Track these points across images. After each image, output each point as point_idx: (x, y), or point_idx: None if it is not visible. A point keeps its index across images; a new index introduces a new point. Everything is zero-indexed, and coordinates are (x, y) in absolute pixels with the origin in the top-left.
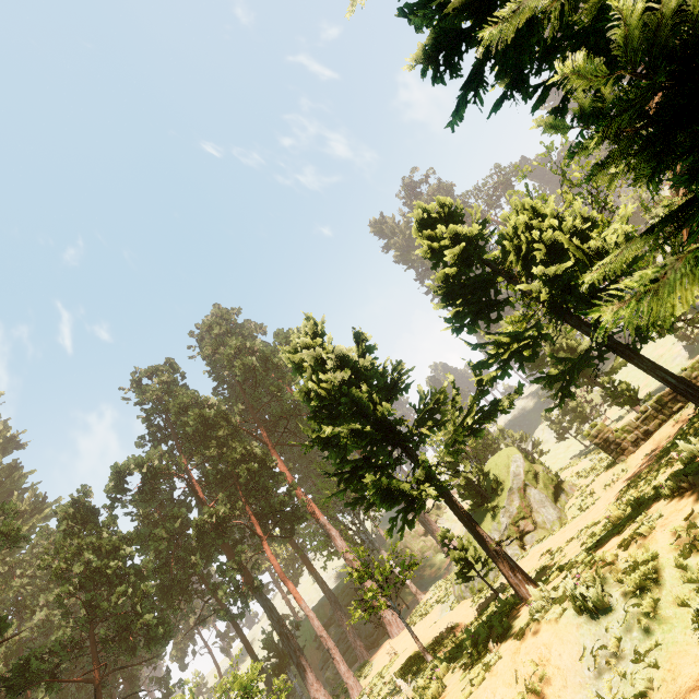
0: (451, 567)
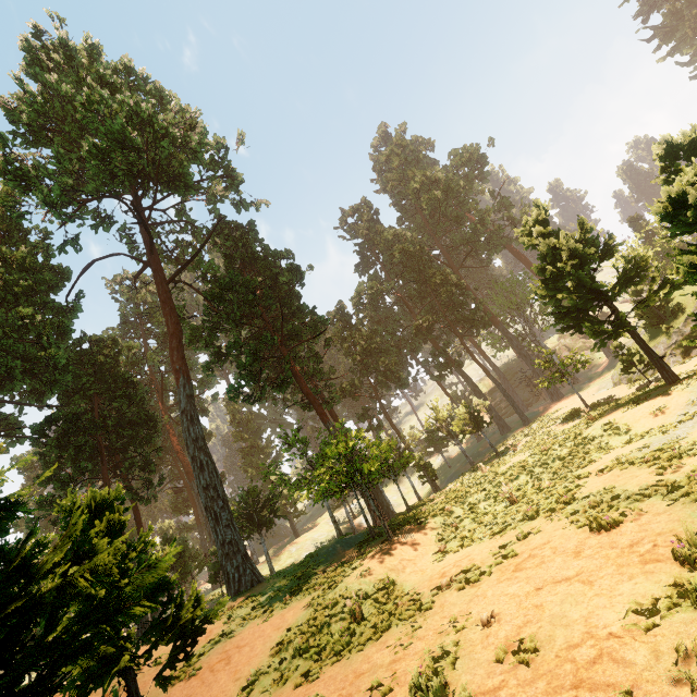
0: (609, 364)
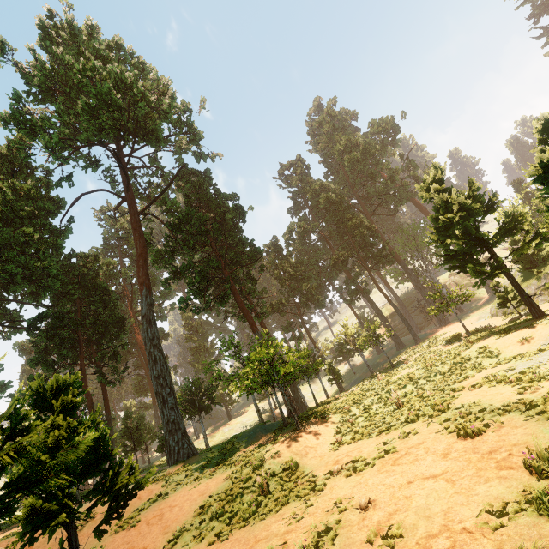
0: (489, 299)
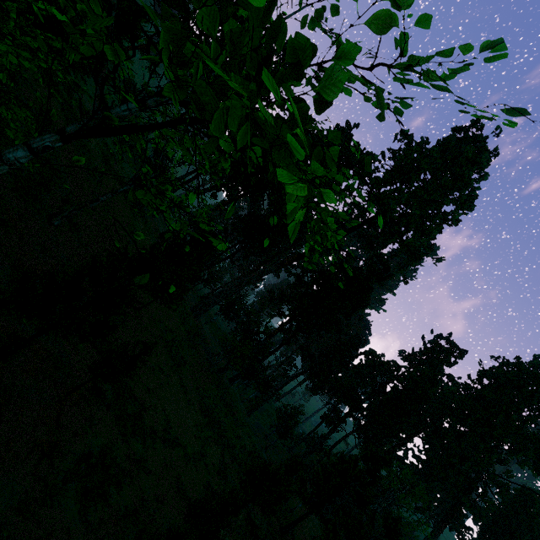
0: None
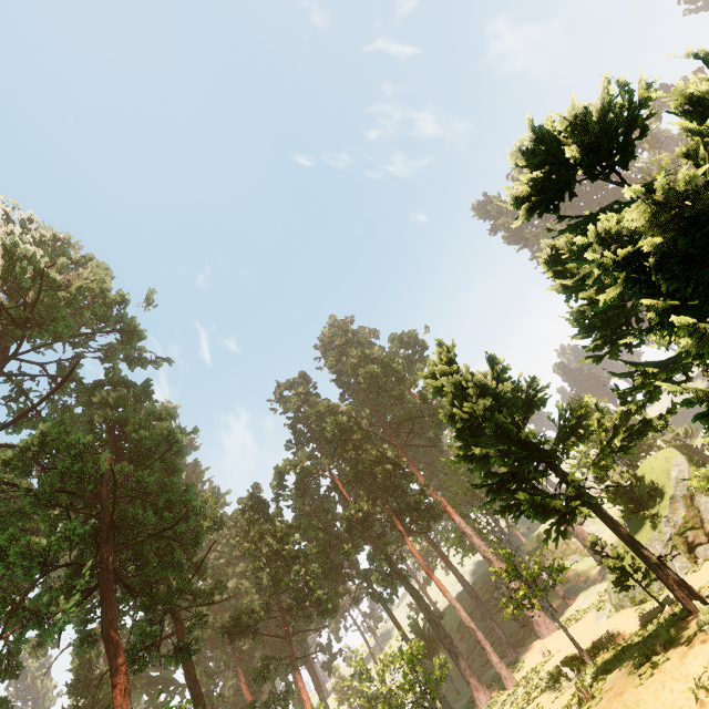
0: (603, 574)
